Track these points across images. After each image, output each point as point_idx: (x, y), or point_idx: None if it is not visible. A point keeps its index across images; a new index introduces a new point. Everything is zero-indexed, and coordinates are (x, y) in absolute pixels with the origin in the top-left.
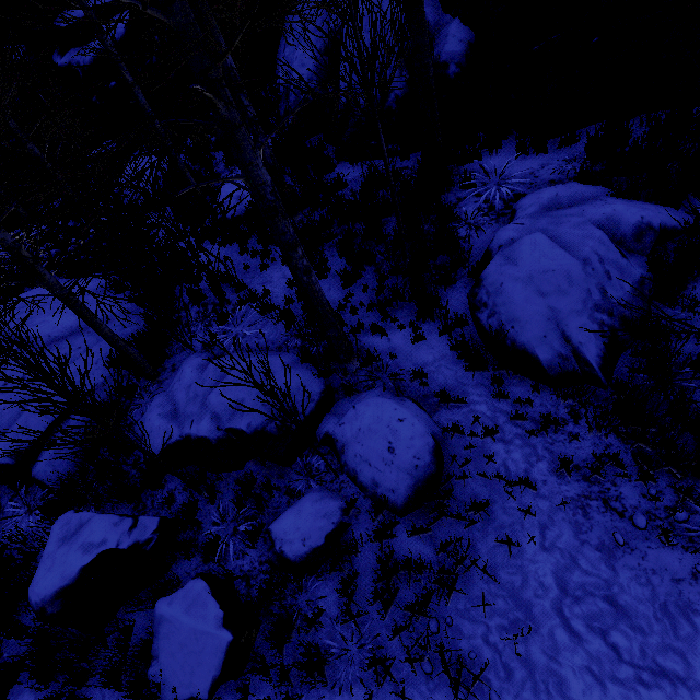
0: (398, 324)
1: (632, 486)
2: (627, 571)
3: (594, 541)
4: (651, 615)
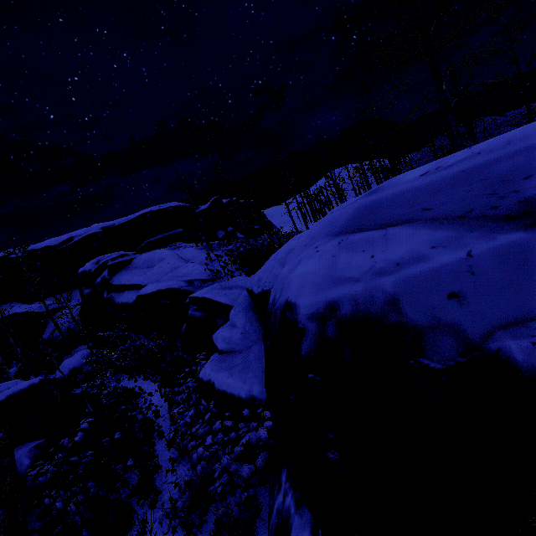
0: None
1: None
2: None
3: None
4: None
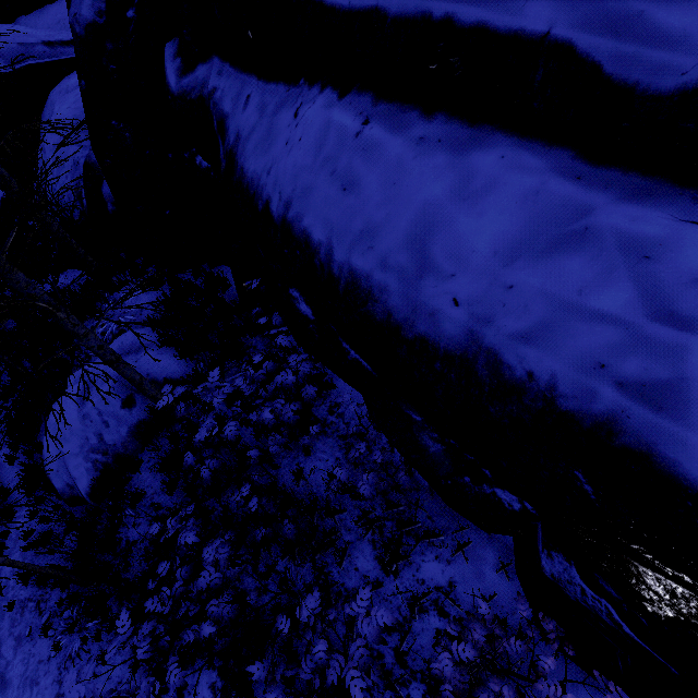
0: (6, 444)
1: (60, 590)
2: (22, 655)
3: (17, 633)
4: (17, 685)
